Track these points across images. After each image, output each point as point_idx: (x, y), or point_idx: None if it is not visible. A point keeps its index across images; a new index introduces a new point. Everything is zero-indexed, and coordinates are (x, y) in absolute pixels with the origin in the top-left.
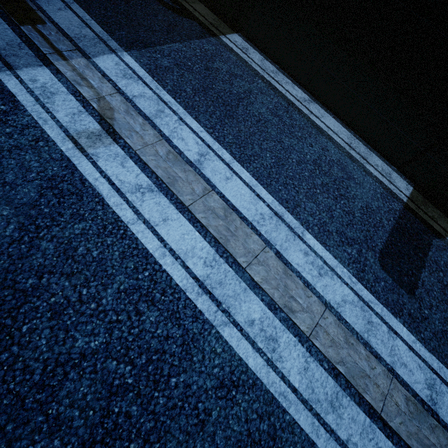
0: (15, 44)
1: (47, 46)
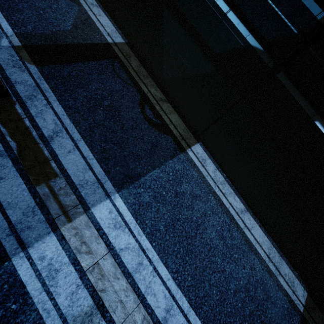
0: (30, 210)
1: (56, 207)
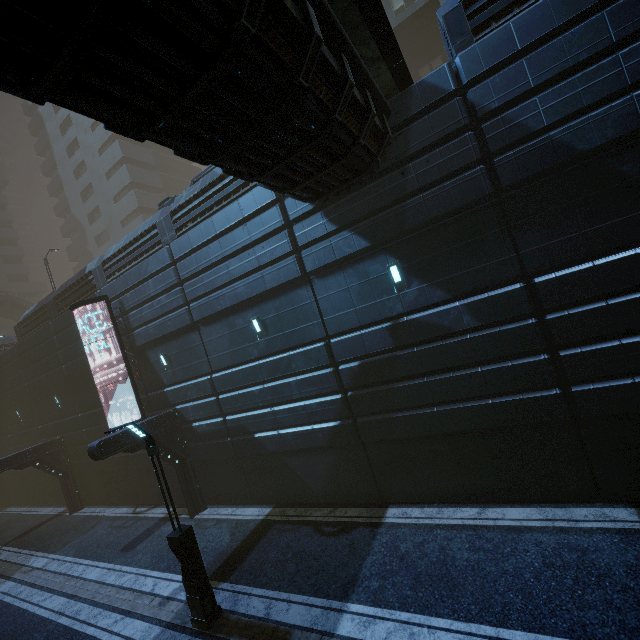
0: None
1: None
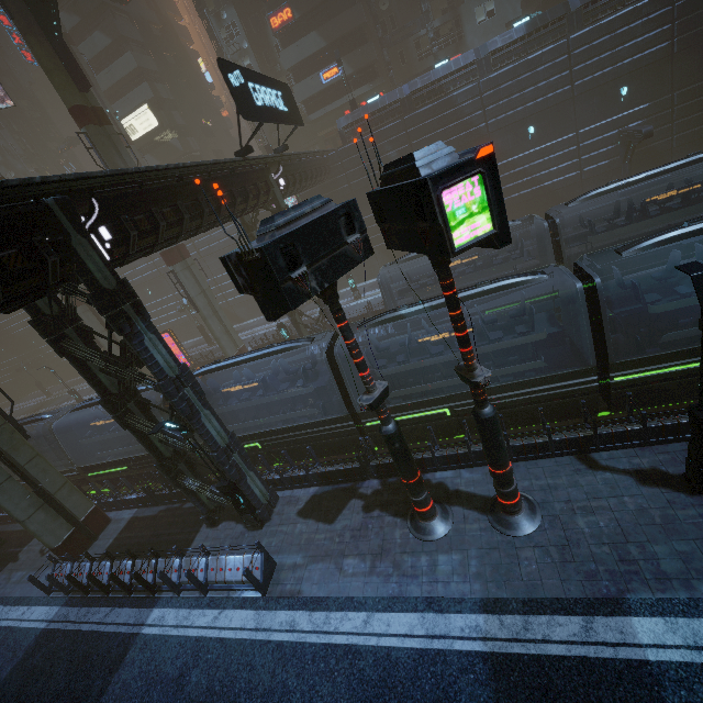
0: None
1: None
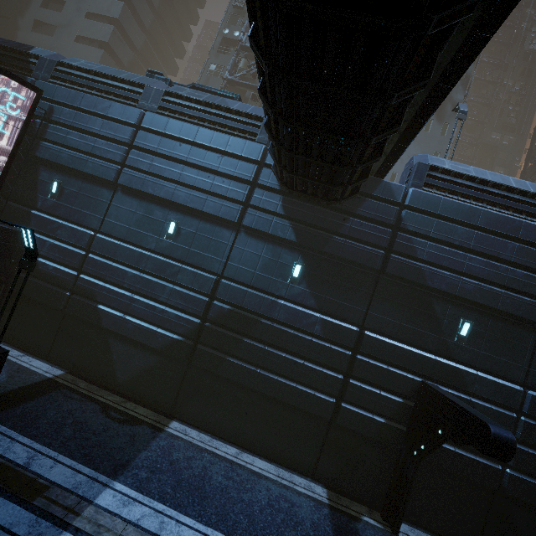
0: (34, 522)
1: (60, 509)
